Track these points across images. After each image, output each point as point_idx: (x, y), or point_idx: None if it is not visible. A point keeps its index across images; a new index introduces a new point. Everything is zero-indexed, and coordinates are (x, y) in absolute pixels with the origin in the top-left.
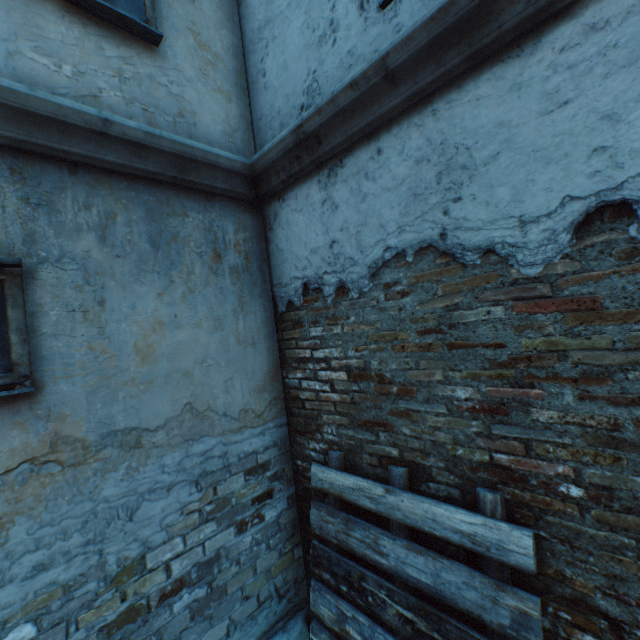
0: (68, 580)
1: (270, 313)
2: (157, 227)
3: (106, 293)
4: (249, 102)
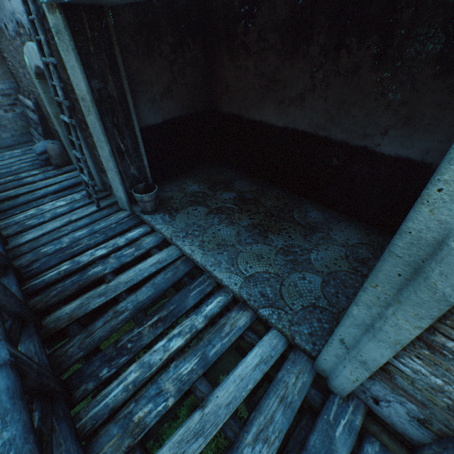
0: None
1: None
2: None
3: None
4: None
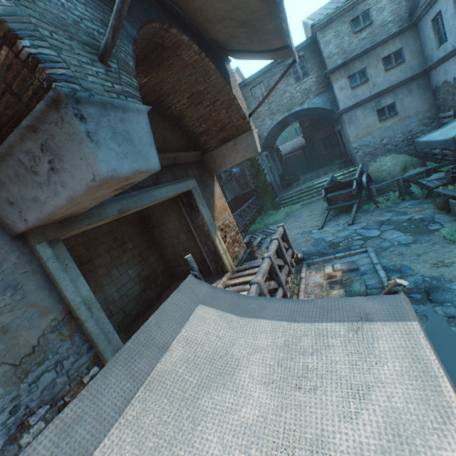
0: (403, 131)
1: (431, 92)
2: (408, 89)
3: (402, 101)
4: (423, 54)
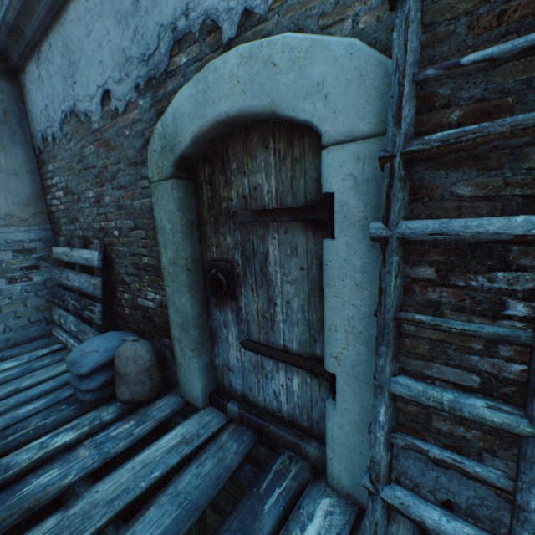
0: None
1: (32, 156)
2: None
3: None
4: None
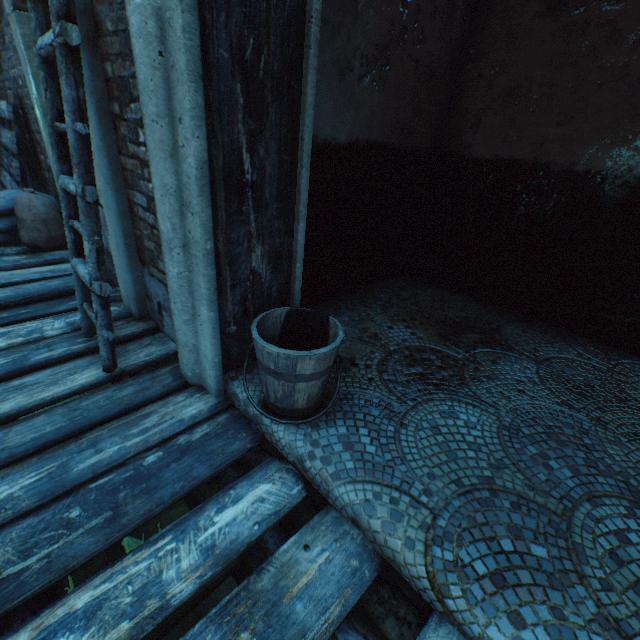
0: None
1: None
2: None
3: None
4: None
